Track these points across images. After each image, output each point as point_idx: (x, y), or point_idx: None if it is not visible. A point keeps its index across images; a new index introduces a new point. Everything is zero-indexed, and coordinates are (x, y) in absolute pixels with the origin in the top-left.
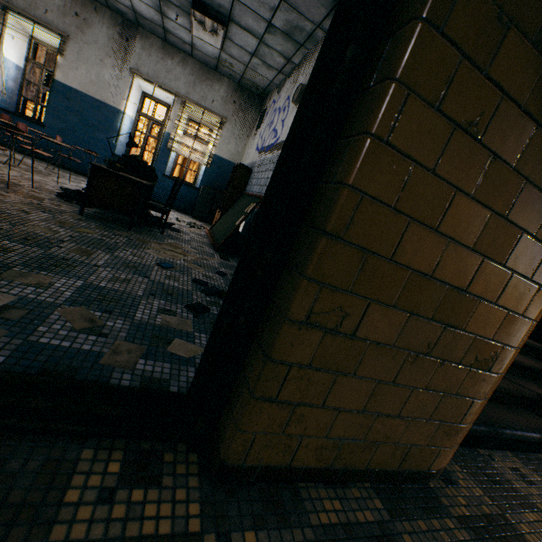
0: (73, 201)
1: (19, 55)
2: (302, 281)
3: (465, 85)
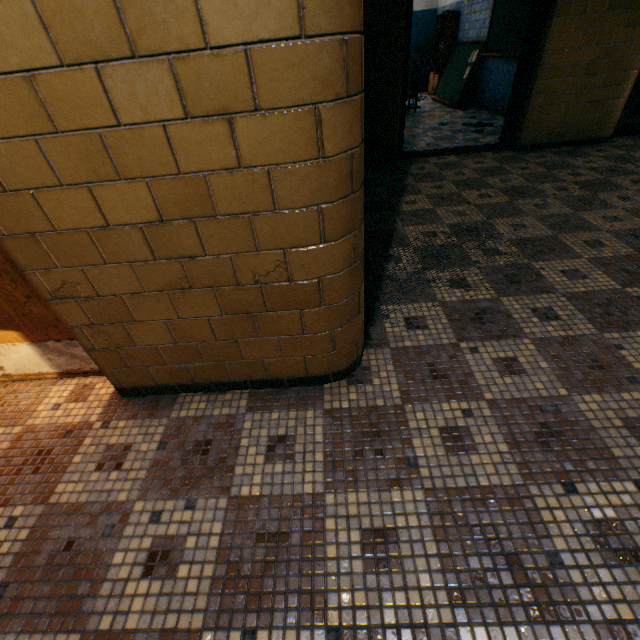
0: None
1: None
2: (535, 83)
3: (576, 5)
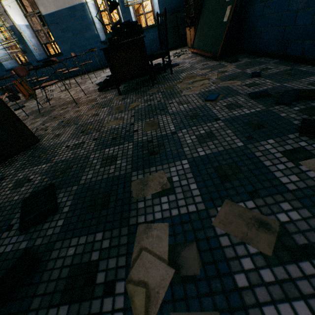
0: (108, 89)
1: (21, 17)
2: None
3: None
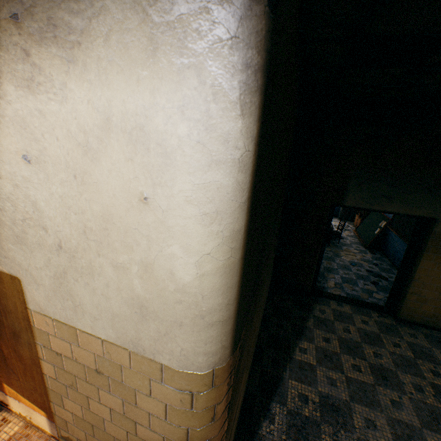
0: None
1: None
2: (409, 287)
3: (437, 257)
